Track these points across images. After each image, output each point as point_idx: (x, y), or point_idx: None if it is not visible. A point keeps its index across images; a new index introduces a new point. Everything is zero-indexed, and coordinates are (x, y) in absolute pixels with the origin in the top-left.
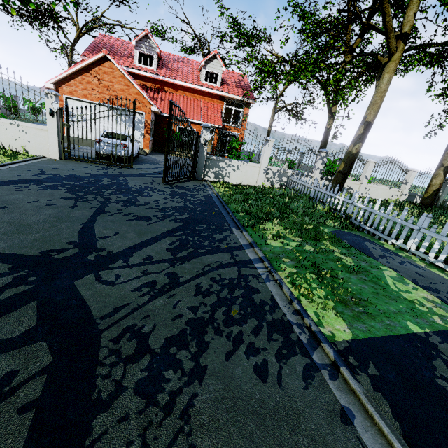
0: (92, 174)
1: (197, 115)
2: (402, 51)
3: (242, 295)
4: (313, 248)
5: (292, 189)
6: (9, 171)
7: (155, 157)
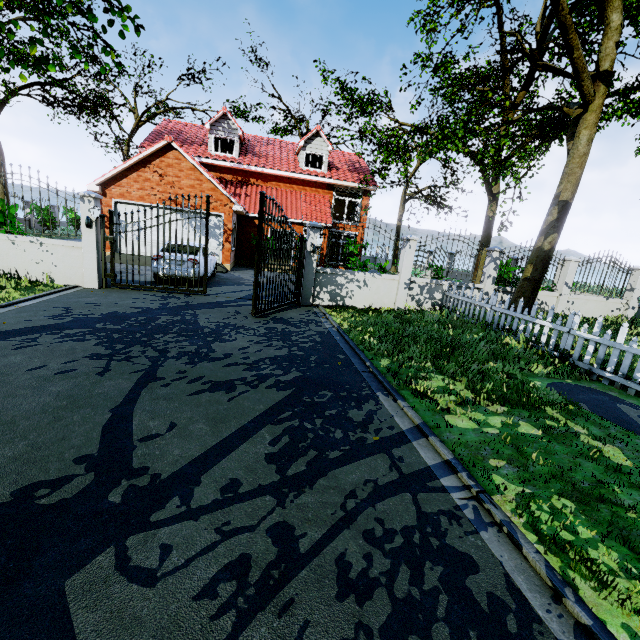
0: (143, 309)
1: (297, 212)
2: (604, 96)
3: (443, 581)
4: (536, 429)
5: (453, 310)
6: (15, 313)
7: (238, 275)
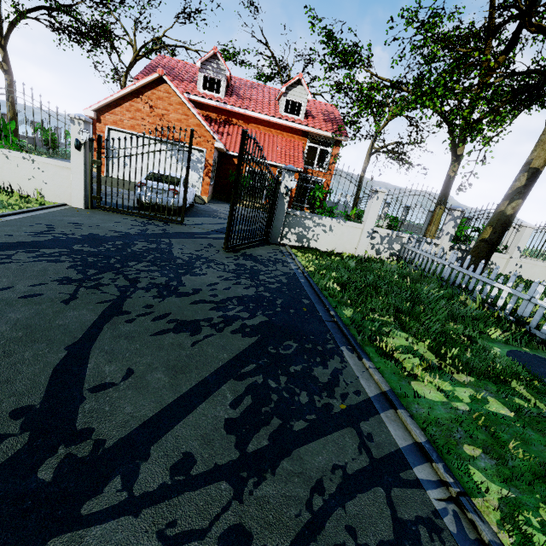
0: (122, 233)
1: (272, 154)
2: None
3: None
4: (506, 408)
5: (410, 262)
6: None
7: (214, 208)
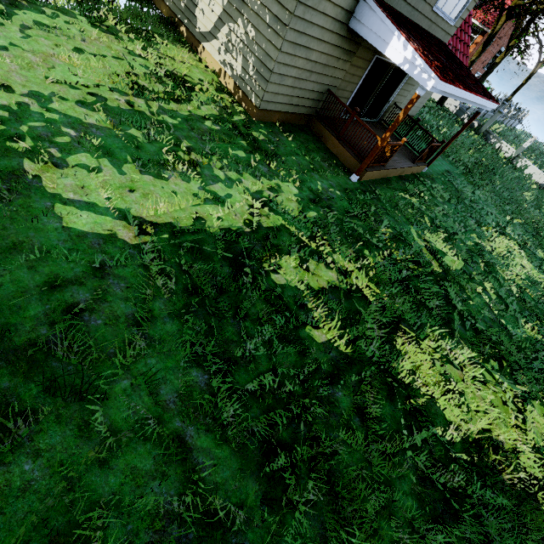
0: None
1: None
2: None
3: None
4: None
5: None
6: None
7: None
